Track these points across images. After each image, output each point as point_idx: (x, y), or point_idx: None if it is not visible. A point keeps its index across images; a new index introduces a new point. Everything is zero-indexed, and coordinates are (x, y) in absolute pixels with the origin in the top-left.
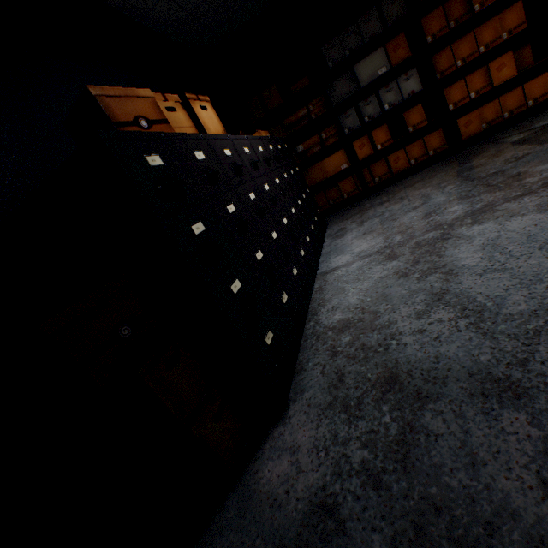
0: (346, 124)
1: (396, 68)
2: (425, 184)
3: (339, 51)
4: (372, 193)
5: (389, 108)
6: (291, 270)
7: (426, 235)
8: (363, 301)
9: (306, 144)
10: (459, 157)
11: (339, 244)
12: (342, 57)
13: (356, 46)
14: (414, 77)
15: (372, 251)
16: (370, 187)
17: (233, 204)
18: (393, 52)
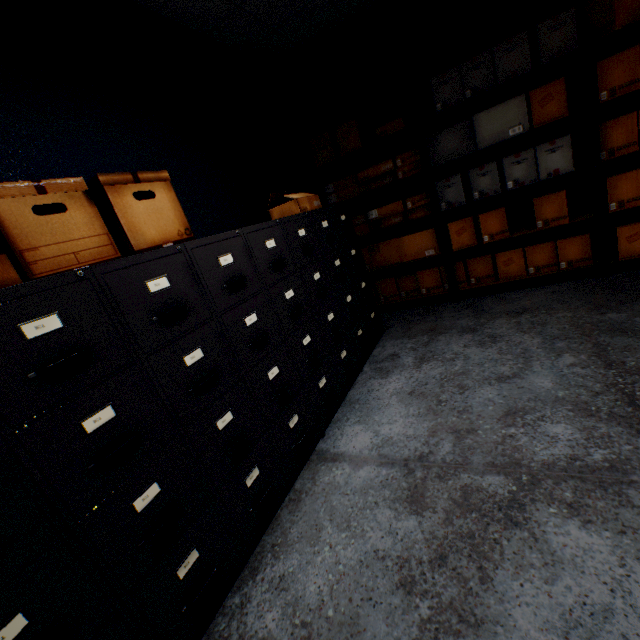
0: (445, 196)
1: (538, 130)
2: (536, 325)
3: (456, 89)
4: (461, 297)
5: (513, 187)
6: (243, 477)
7: (487, 479)
8: (320, 611)
9: (382, 210)
10: (604, 289)
11: (373, 393)
12: (459, 99)
13: (484, 86)
14: (565, 149)
15: (401, 453)
16: (460, 290)
17: (112, 404)
18: (539, 105)
